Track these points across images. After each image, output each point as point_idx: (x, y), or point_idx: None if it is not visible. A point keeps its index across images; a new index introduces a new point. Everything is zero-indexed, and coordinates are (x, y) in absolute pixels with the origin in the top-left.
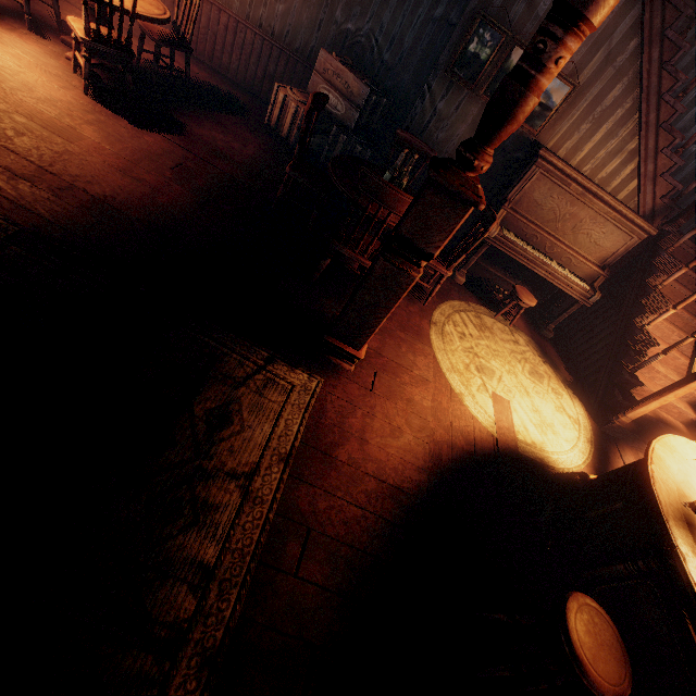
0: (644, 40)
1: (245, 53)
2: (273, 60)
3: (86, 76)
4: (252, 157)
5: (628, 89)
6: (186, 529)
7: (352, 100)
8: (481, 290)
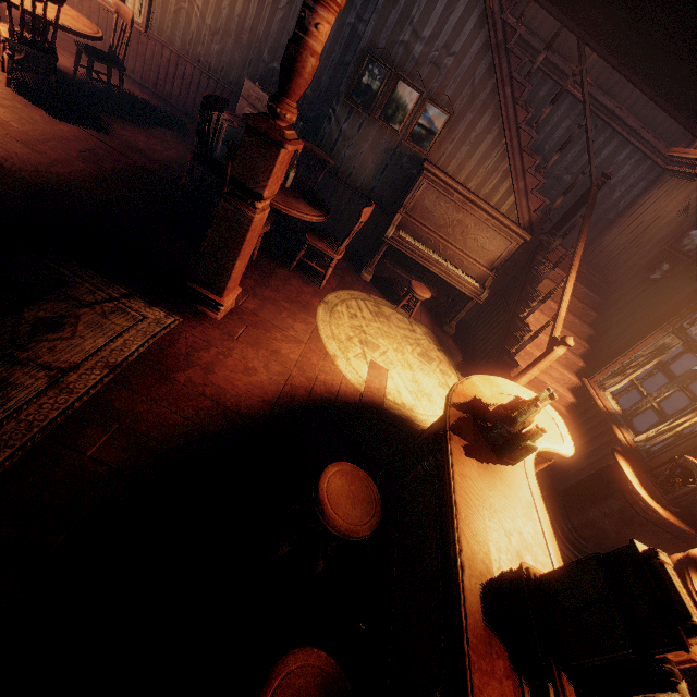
0: (498, 80)
1: (185, 83)
2: (210, 90)
3: (9, 71)
4: (173, 158)
5: (493, 119)
6: None
7: None
8: (388, 289)
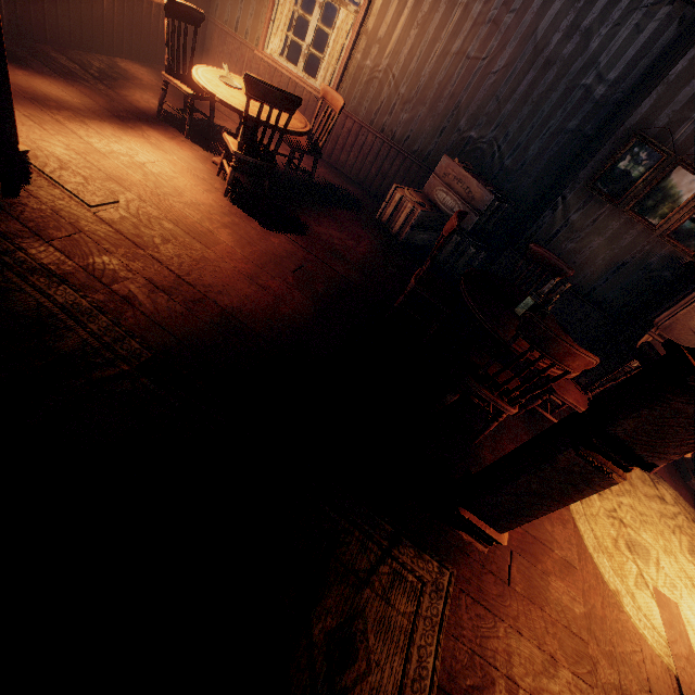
0: None
1: (363, 153)
2: (389, 159)
3: (229, 182)
4: (365, 255)
5: None
6: None
7: (472, 204)
8: None
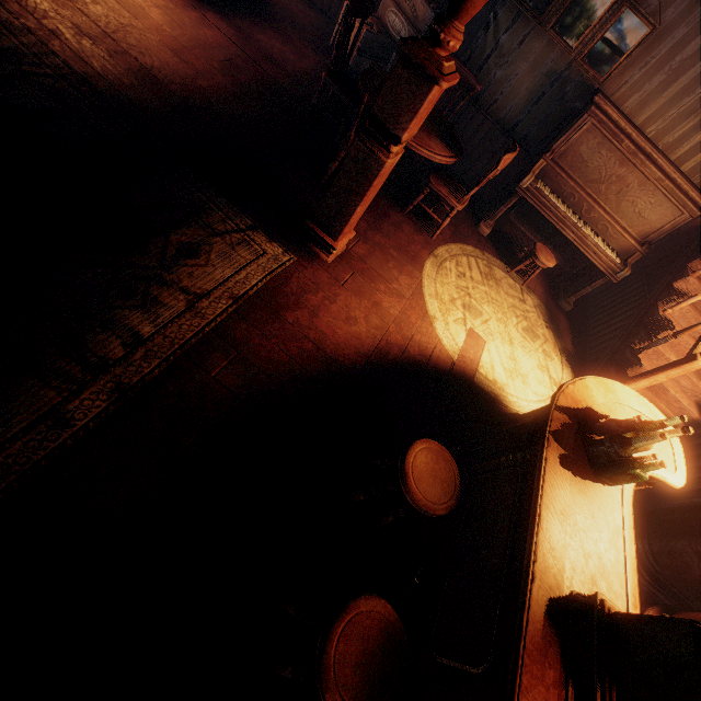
0: None
1: None
2: None
3: None
4: (304, 70)
5: None
6: (134, 308)
7: (416, 26)
8: (505, 248)
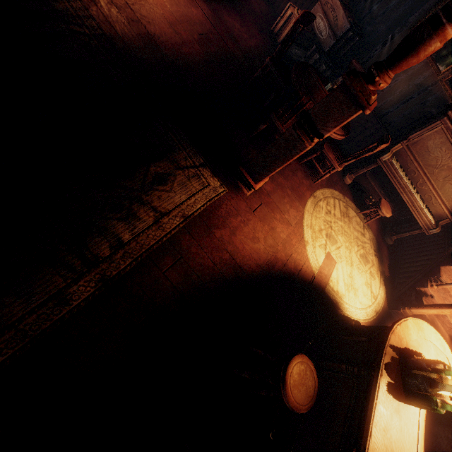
0: None
1: None
2: None
3: None
4: (252, 47)
5: None
6: (120, 219)
7: (335, 31)
8: (358, 194)
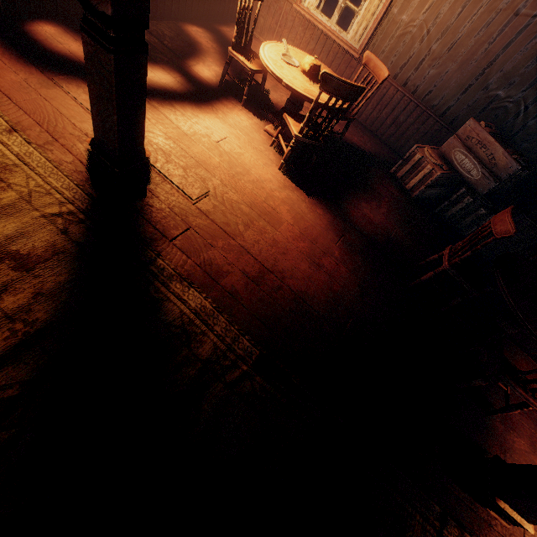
0: None
1: (381, 104)
2: (406, 112)
3: (285, 158)
4: (386, 216)
5: None
6: None
7: (493, 171)
8: None
